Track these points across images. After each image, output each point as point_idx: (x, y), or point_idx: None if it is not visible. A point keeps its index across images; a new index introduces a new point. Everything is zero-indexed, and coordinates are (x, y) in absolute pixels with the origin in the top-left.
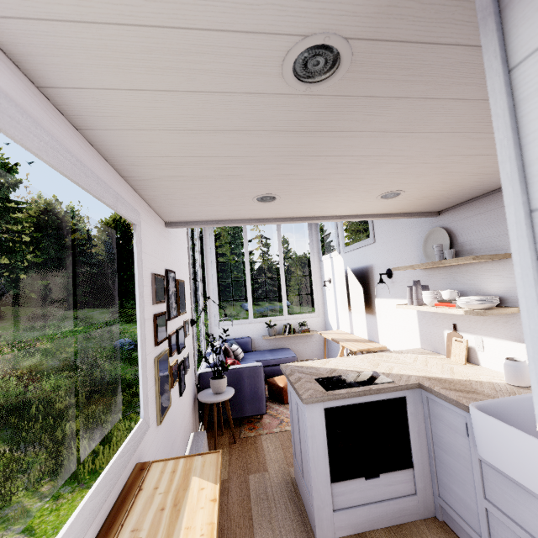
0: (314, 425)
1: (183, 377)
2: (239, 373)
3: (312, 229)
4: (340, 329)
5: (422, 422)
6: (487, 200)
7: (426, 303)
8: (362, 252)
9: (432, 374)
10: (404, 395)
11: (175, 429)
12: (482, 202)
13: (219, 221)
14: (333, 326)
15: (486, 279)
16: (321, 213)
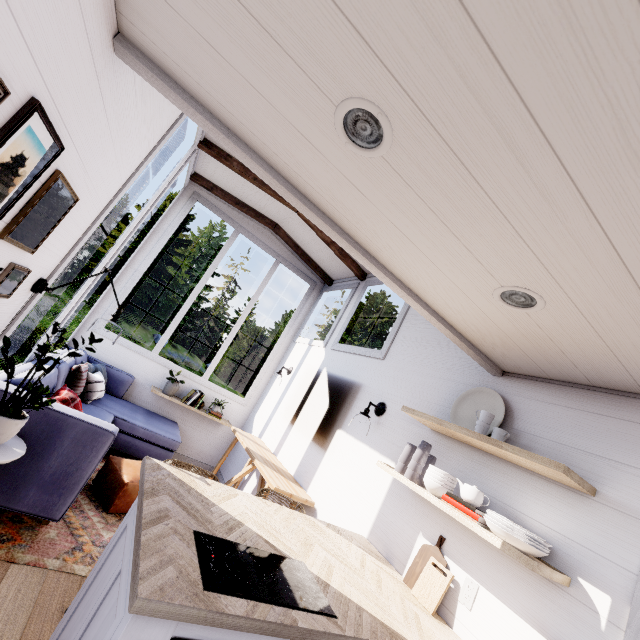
0: None
1: None
2: (63, 425)
3: (308, 299)
4: (262, 439)
5: None
6: (592, 396)
7: (429, 485)
8: (358, 362)
9: (394, 621)
10: None
11: None
12: (581, 394)
13: (229, 131)
14: (255, 429)
15: (532, 502)
16: (389, 259)
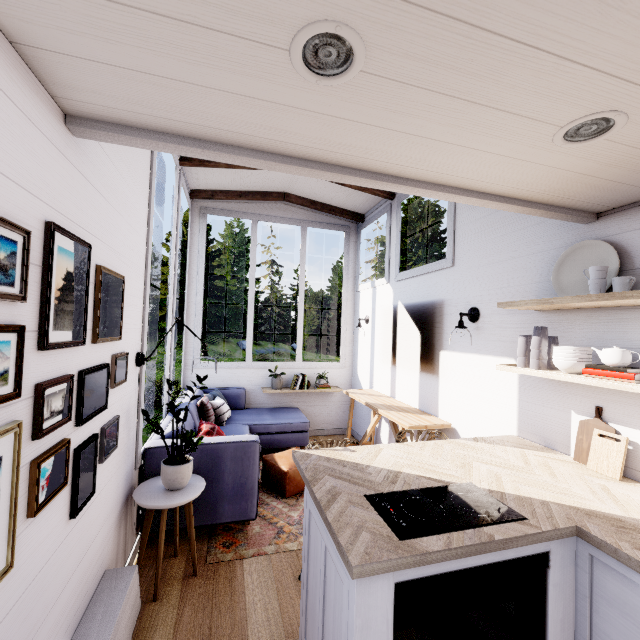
0: (370, 624)
1: (91, 470)
2: (218, 452)
3: (350, 246)
4: (374, 389)
5: (571, 601)
6: None
7: (561, 366)
8: (428, 281)
9: (583, 501)
10: (547, 549)
11: (34, 609)
12: None
13: (203, 142)
14: (363, 383)
15: None
16: (416, 170)
